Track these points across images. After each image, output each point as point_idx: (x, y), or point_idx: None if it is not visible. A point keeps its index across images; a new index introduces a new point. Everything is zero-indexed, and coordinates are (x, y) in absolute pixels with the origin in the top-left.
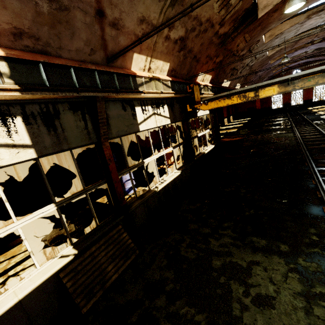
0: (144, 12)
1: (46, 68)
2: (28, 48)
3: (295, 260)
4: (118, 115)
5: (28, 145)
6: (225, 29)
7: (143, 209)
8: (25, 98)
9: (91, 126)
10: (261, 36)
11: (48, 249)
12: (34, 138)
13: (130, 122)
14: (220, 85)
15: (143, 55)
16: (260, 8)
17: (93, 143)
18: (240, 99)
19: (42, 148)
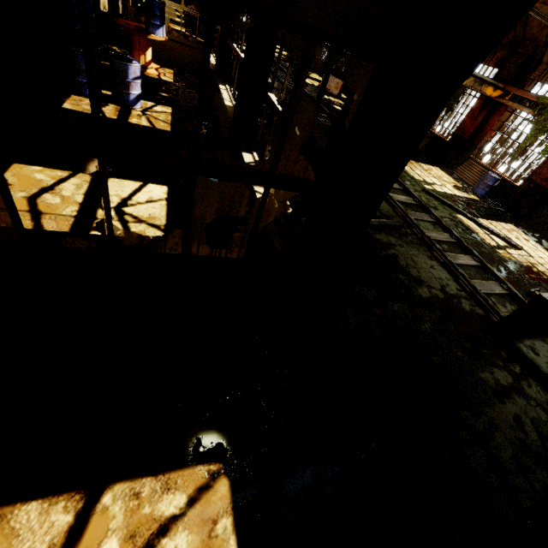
0: None
1: None
2: None
3: None
4: None
5: None
6: None
7: None
8: None
9: None
10: None
11: (119, 177)
12: None
13: None
14: None
15: None
16: None
17: None
18: None
19: None
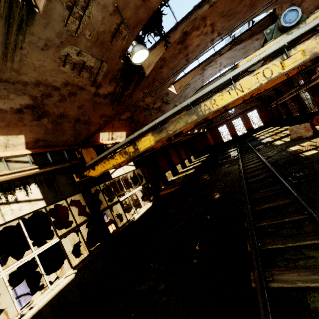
0: None
1: None
2: None
3: None
4: None
5: None
6: (107, 89)
7: None
8: None
9: None
10: (166, 89)
11: None
12: None
13: None
14: None
15: None
16: (145, 68)
17: None
18: (123, 156)
19: None
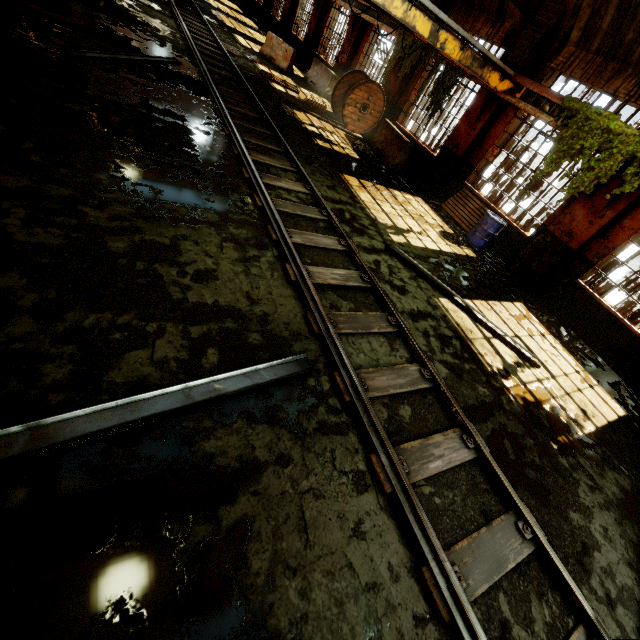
0: None
1: None
2: None
3: (227, 230)
4: None
5: None
6: None
7: None
8: None
9: None
10: None
11: None
12: None
13: None
14: None
15: None
16: None
17: None
18: None
19: None
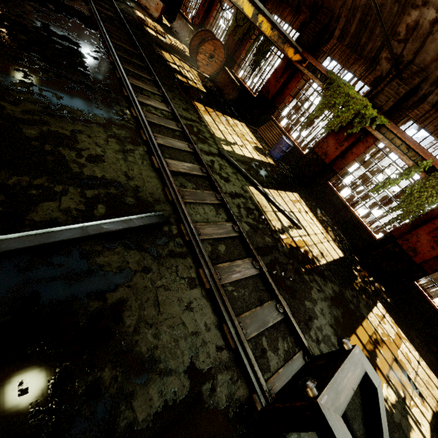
0: None
1: None
2: None
3: (111, 130)
4: None
5: None
6: None
7: None
8: None
9: None
10: None
11: None
12: None
13: None
14: None
15: None
16: None
17: None
18: None
19: None
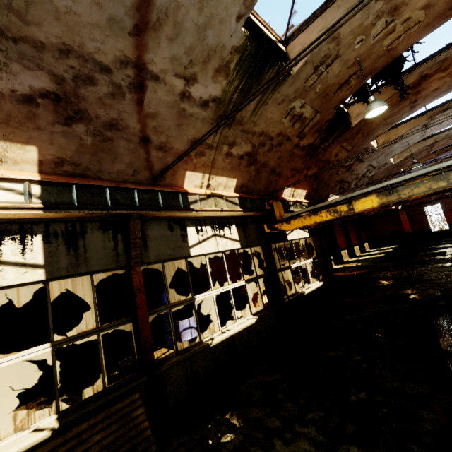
0: (195, 134)
1: (79, 189)
2: (68, 173)
3: None
4: (161, 235)
5: (39, 265)
6: (308, 141)
7: (184, 373)
8: (50, 216)
9: (122, 247)
10: (368, 143)
11: None
12: (49, 257)
13: (177, 244)
14: (324, 200)
15: (199, 173)
16: (353, 117)
17: (123, 268)
18: (331, 214)
19: (55, 269)
